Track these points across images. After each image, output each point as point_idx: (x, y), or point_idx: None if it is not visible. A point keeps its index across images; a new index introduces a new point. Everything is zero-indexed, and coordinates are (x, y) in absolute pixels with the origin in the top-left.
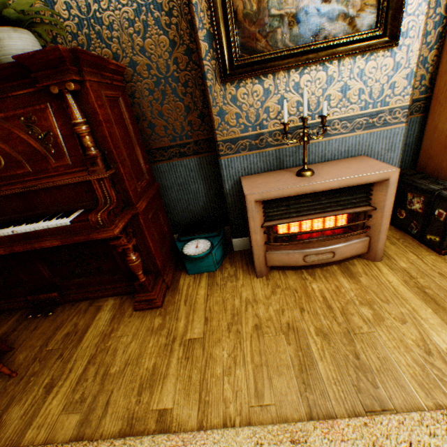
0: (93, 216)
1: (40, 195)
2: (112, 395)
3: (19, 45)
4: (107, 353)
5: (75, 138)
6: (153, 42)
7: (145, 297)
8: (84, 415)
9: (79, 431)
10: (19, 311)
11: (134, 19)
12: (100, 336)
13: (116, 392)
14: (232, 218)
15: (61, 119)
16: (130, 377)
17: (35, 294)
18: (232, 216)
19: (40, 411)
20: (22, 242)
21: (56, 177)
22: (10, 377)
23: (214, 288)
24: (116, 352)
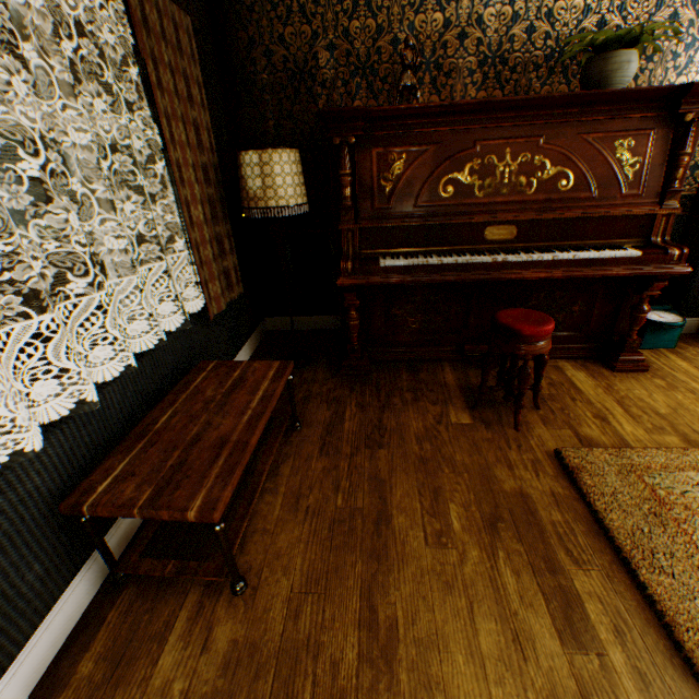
0: (671, 250)
1: (584, 225)
2: (691, 427)
3: (634, 69)
4: (633, 400)
5: (660, 169)
6: (685, 80)
7: (631, 358)
8: (678, 437)
9: (693, 446)
10: (443, 363)
11: (678, 54)
12: (600, 388)
13: (693, 426)
14: (693, 292)
15: (656, 148)
16: (692, 417)
17: (469, 345)
18: (693, 290)
19: (618, 432)
20: (578, 268)
21: (617, 207)
22: (534, 409)
23: (693, 361)
24: (643, 400)
